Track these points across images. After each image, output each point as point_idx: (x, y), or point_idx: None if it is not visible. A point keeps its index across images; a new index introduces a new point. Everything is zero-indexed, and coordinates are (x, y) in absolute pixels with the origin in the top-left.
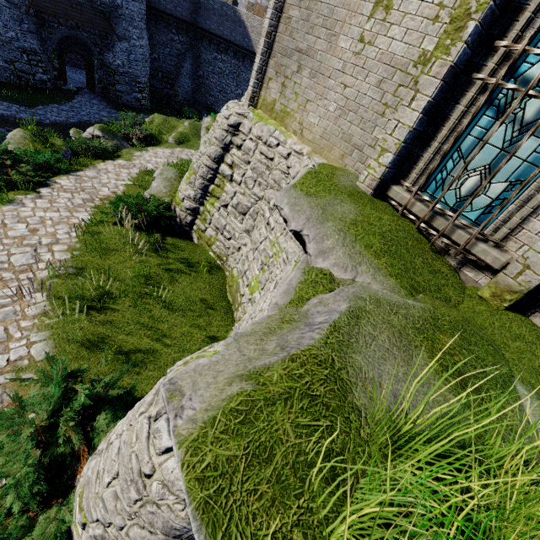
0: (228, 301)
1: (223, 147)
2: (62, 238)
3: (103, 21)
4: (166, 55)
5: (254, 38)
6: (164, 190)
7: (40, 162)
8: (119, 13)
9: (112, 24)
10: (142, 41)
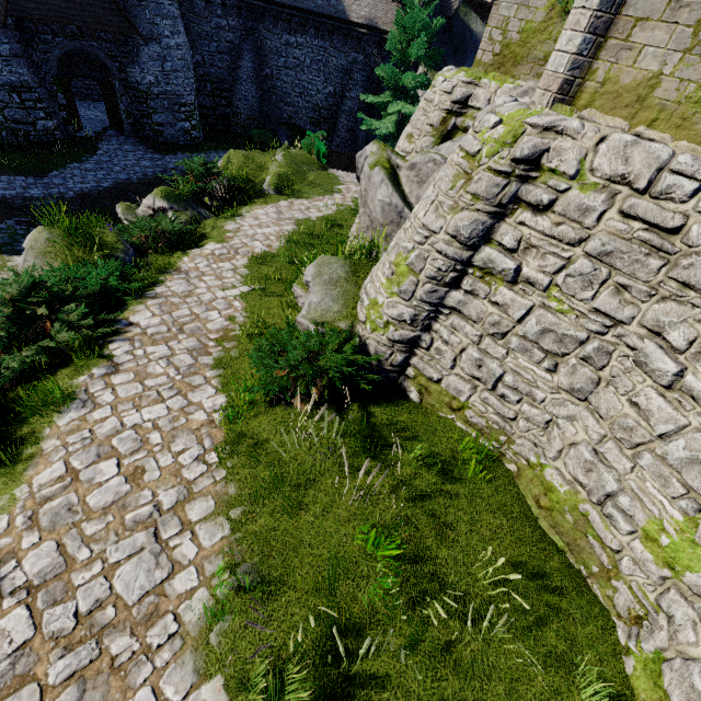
0: (553, 546)
1: (492, 211)
2: (194, 477)
3: (117, 16)
4: (213, 53)
5: None
6: (335, 306)
7: (93, 289)
8: None
9: (131, 19)
10: (178, 38)
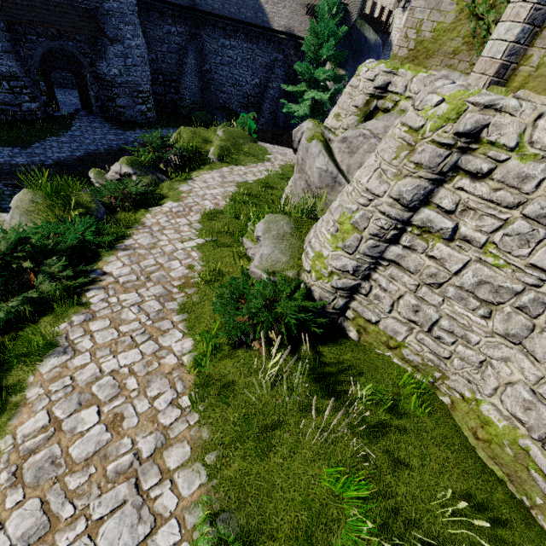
0: (494, 476)
1: (433, 178)
2: (169, 423)
3: (89, 22)
4: (165, 52)
5: (269, 10)
6: (284, 257)
7: (71, 243)
8: (106, 9)
9: (100, 25)
10: (137, 40)
